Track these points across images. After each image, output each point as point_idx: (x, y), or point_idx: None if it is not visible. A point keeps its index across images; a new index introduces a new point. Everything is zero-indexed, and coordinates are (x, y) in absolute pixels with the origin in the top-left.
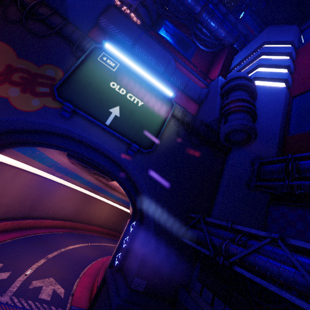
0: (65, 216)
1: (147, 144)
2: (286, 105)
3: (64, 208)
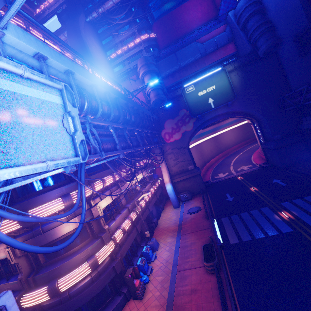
0: (215, 153)
1: (232, 97)
2: None
3: (211, 151)
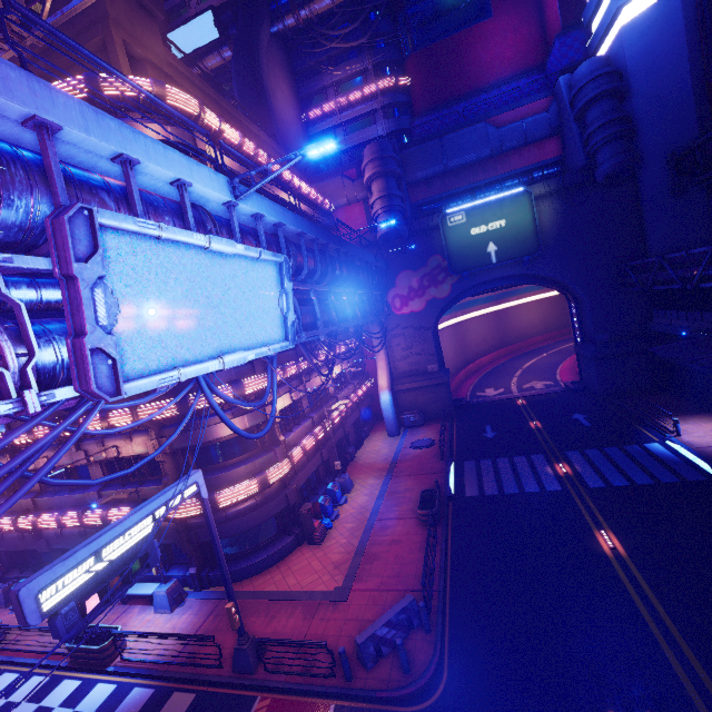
0: (493, 346)
1: (534, 248)
2: (691, 25)
3: (486, 340)
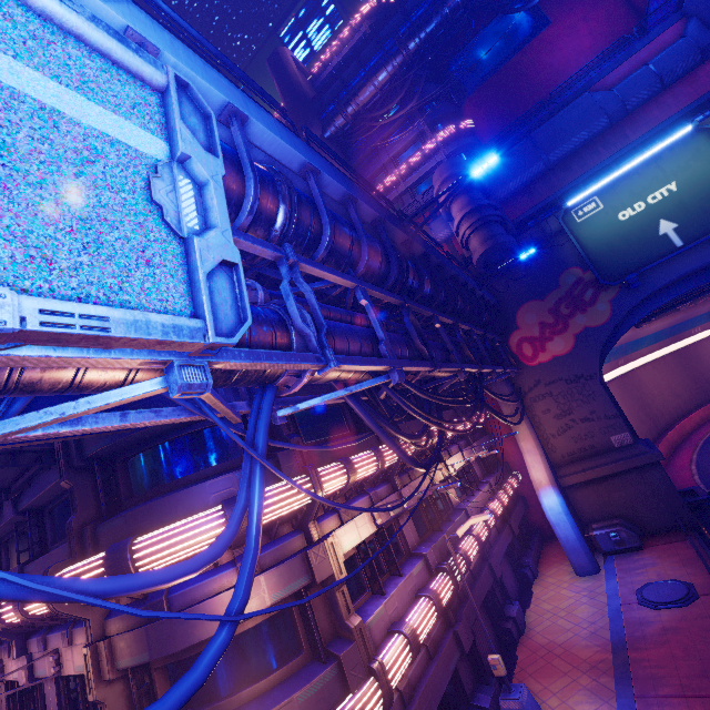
0: (691, 401)
1: None
2: None
3: (676, 394)
